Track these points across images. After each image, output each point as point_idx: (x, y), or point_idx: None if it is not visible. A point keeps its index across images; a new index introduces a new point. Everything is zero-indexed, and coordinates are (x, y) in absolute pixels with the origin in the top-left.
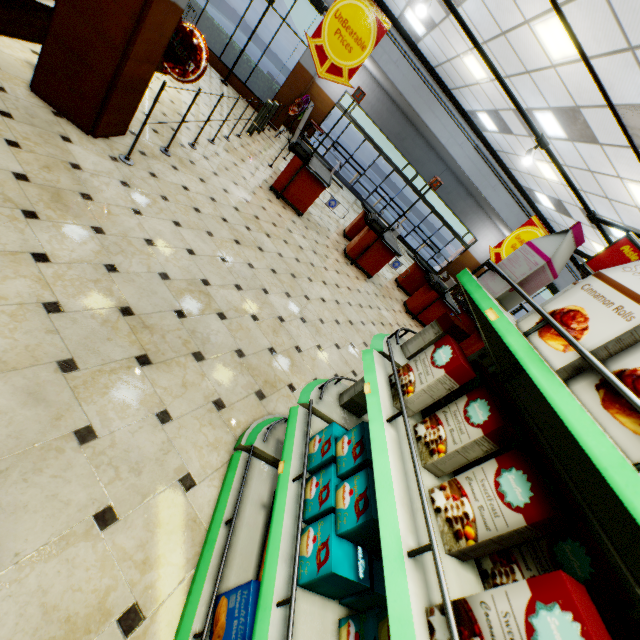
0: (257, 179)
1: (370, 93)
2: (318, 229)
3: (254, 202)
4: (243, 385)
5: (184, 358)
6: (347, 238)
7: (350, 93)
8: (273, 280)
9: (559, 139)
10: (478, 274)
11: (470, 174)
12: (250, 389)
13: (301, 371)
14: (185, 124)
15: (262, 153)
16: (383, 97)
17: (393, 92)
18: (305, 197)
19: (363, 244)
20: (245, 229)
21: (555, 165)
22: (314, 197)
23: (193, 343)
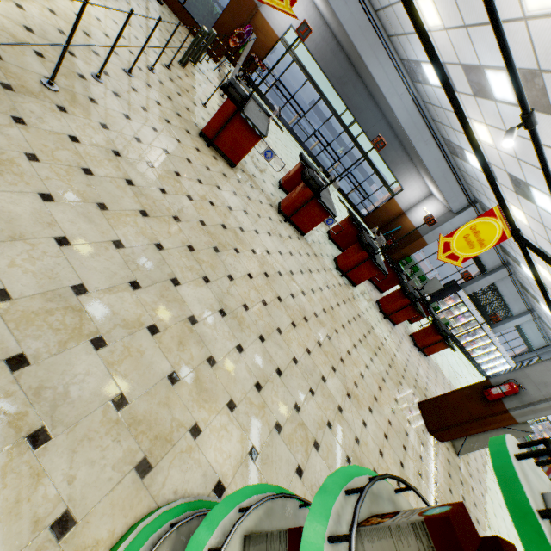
0: (185, 122)
1: (315, 30)
2: (252, 181)
3: (177, 153)
4: (116, 461)
5: (6, 453)
6: (283, 189)
7: (295, 28)
8: (188, 262)
9: (507, 103)
10: (400, 221)
11: (406, 127)
12: (127, 464)
13: (212, 396)
14: (92, 47)
15: (196, 89)
16: (328, 36)
17: (339, 31)
18: (238, 147)
19: (298, 201)
20: (159, 192)
21: (536, 150)
22: (248, 148)
23: (32, 414)
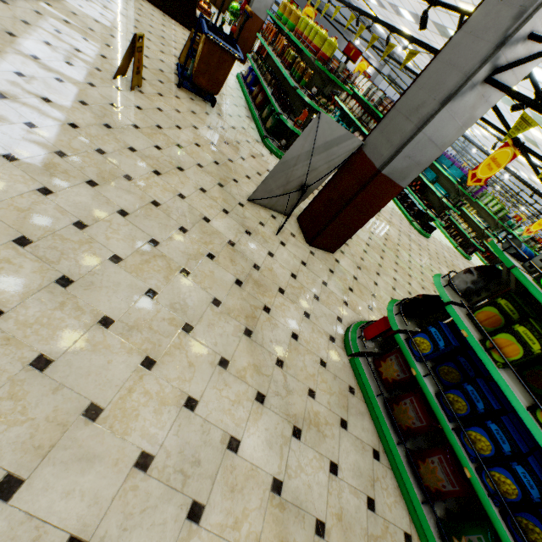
0: None
1: None
2: None
3: None
4: None
5: None
6: None
7: None
8: None
9: (376, 5)
10: None
11: (339, 17)
12: None
13: None
14: None
15: None
16: None
17: None
18: None
19: None
20: None
21: None
22: None
23: None
